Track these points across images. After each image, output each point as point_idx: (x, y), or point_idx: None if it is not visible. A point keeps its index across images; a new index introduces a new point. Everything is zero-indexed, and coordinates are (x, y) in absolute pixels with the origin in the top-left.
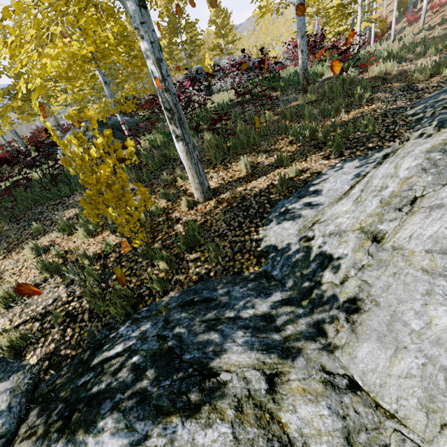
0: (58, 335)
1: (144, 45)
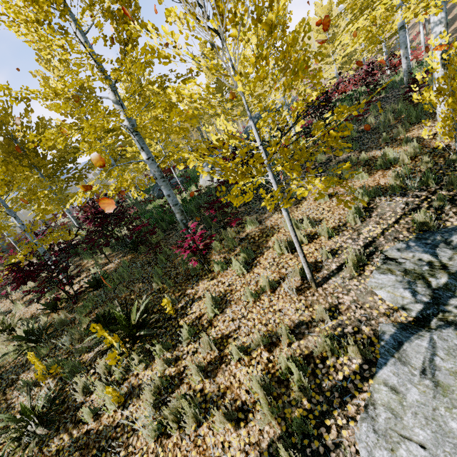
0: (455, 209)
1: (441, 15)
